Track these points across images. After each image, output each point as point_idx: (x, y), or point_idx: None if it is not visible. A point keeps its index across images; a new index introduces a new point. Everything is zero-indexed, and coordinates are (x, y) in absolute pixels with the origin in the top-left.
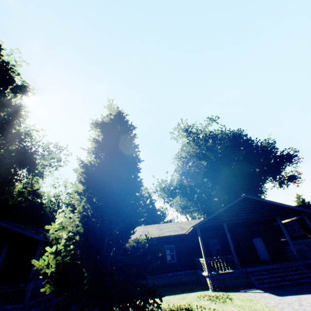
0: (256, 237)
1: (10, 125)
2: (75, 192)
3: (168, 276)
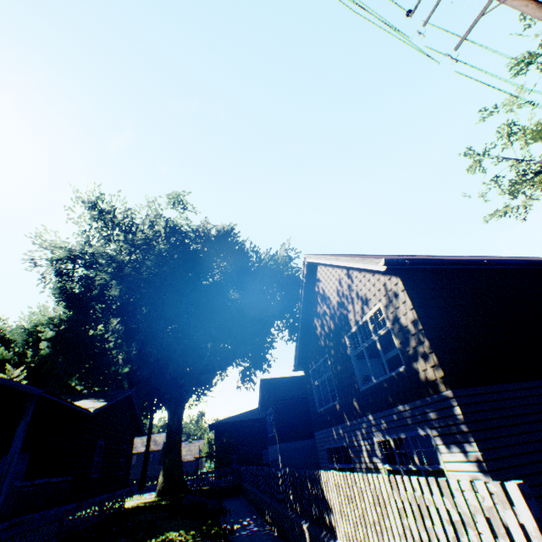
0: None
1: None
2: None
3: None
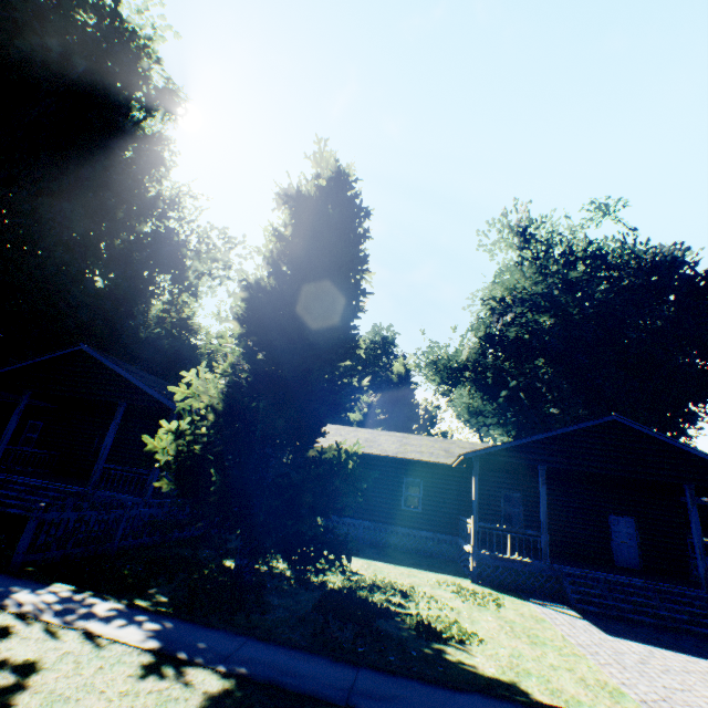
0: (621, 515)
1: (139, 181)
2: None
3: (398, 533)
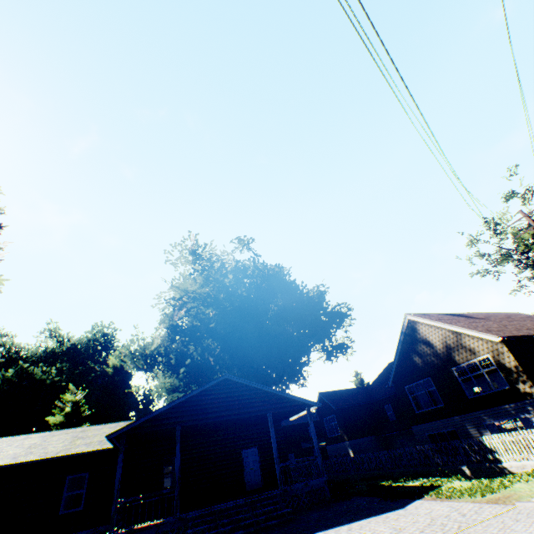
0: (249, 447)
1: None
2: None
3: None
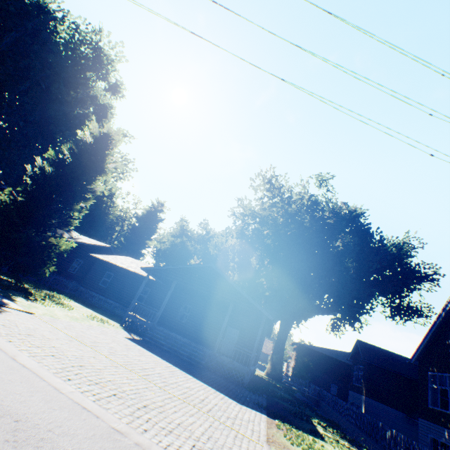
0: (233, 327)
1: (72, 123)
2: (142, 215)
3: None
